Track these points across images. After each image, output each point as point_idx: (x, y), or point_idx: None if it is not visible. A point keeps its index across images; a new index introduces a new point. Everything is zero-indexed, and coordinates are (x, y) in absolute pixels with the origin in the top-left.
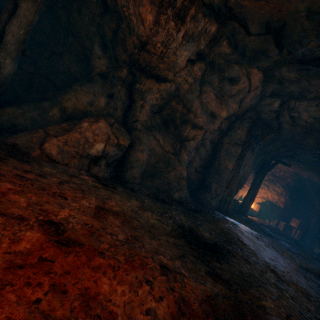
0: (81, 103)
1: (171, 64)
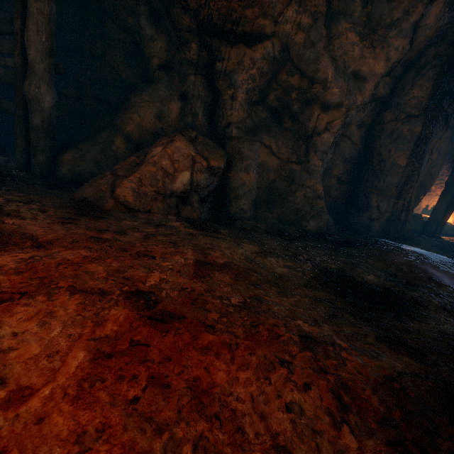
0: (147, 121)
1: (266, 1)
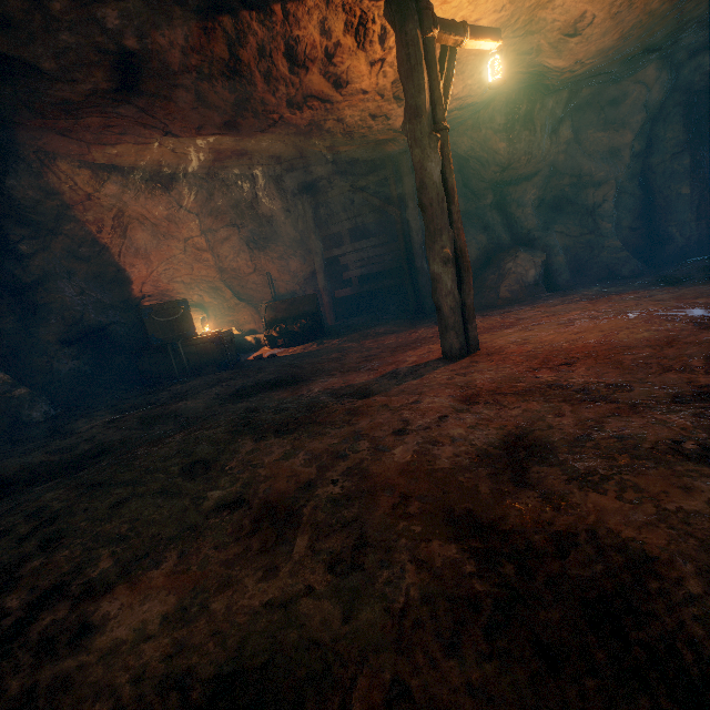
0: (474, 254)
1: (538, 158)
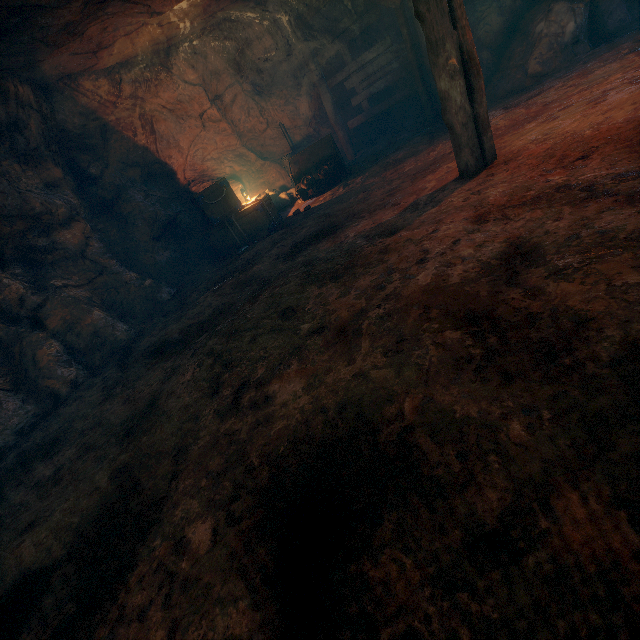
0: (495, 24)
1: None
